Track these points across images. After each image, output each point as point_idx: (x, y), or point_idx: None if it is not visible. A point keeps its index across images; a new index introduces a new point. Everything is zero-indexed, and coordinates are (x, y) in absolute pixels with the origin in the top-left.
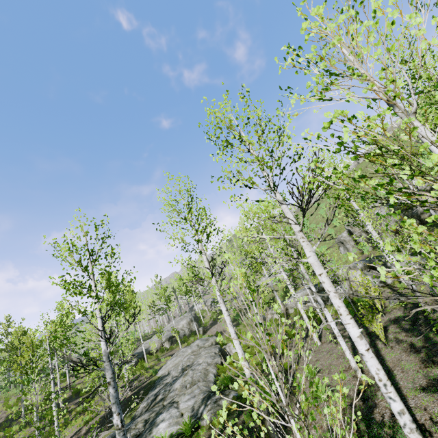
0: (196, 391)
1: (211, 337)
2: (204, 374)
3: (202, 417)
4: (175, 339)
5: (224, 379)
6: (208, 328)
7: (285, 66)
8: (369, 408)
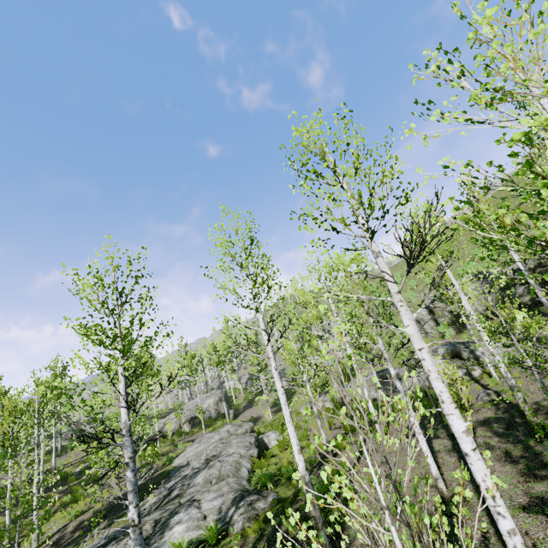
0: (224, 488)
1: (245, 423)
2: (235, 468)
3: (231, 522)
4: (198, 422)
5: (261, 476)
6: (240, 411)
7: (422, 76)
8: (454, 527)
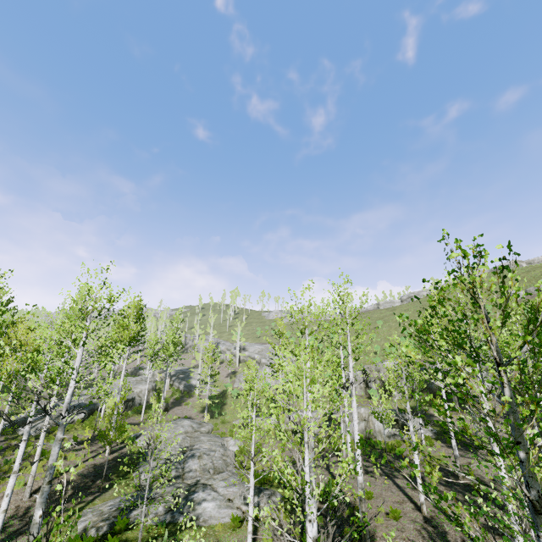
0: (231, 479)
1: (205, 423)
2: (225, 464)
3: (261, 507)
4: (130, 405)
5: (257, 476)
6: (169, 406)
7: None
8: (442, 533)
